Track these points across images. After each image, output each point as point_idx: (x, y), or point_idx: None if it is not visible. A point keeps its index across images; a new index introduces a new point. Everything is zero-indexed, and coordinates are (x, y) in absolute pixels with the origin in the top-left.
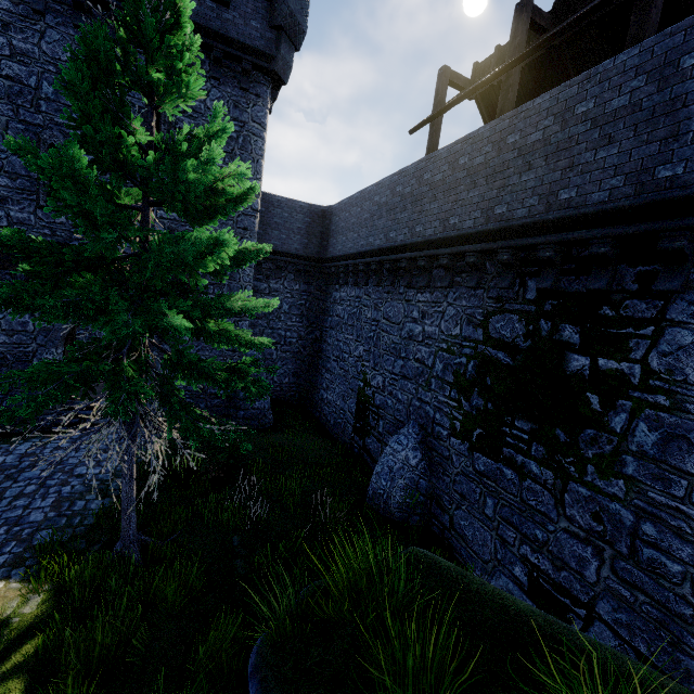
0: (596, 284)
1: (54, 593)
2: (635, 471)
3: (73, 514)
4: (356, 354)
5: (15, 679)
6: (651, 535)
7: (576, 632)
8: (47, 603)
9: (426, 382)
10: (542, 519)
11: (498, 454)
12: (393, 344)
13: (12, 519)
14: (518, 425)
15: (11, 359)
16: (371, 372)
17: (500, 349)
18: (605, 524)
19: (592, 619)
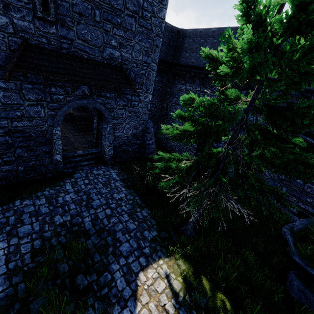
0: None
1: (183, 258)
2: None
3: (143, 220)
4: None
5: (217, 293)
6: None
7: None
8: (186, 262)
9: None
10: (312, 196)
11: None
12: None
13: (123, 230)
14: None
15: (34, 136)
16: None
17: (308, 136)
18: None
19: None
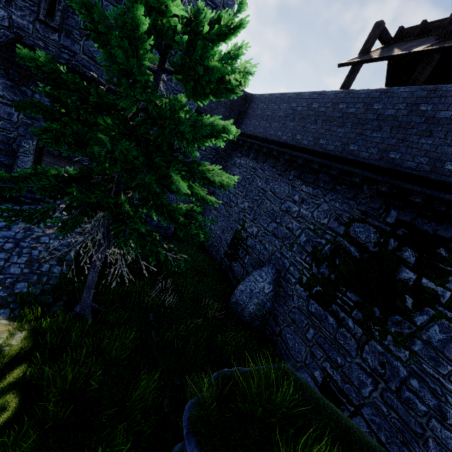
0: (444, 233)
1: (32, 333)
2: (420, 350)
3: (41, 274)
4: (241, 206)
5: (11, 394)
6: (414, 386)
7: (369, 437)
8: (28, 339)
9: (290, 244)
10: (344, 353)
11: (327, 307)
12: (272, 210)
13: None
14: (349, 295)
15: None
16: (249, 222)
17: (353, 245)
18: (386, 370)
19: (356, 414)
